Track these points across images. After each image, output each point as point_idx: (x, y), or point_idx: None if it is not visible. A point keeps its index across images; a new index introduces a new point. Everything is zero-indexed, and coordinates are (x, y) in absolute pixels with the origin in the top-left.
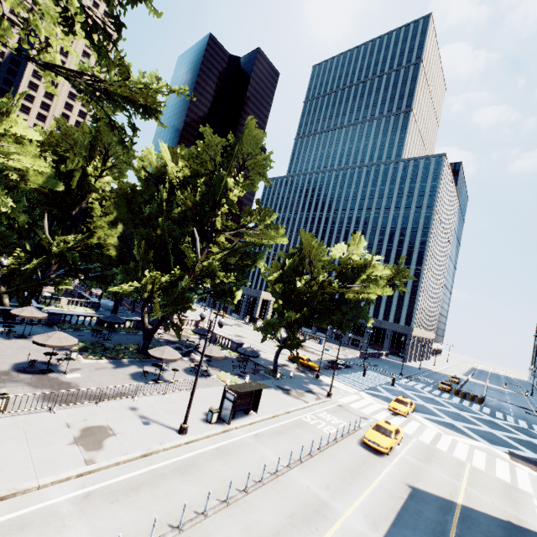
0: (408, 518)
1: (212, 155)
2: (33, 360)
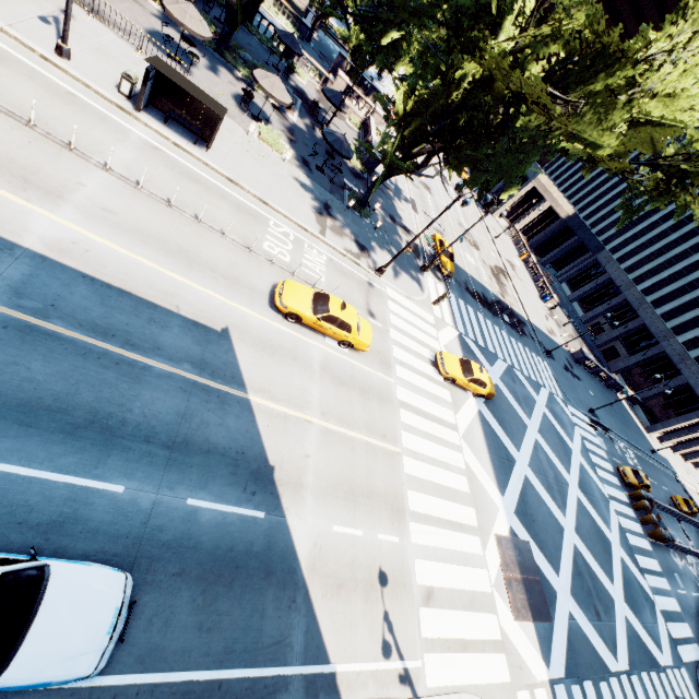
0: (127, 303)
1: None
2: None
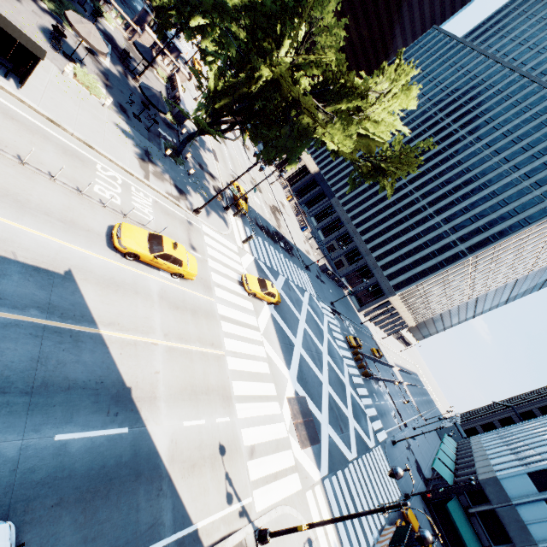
0: None
1: None
2: None
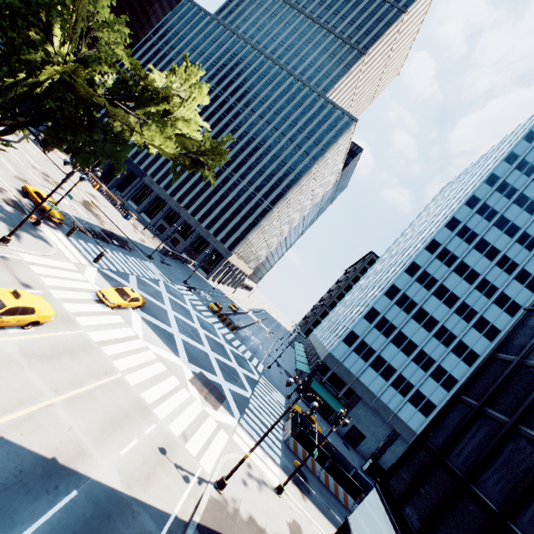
0: None
1: None
2: None
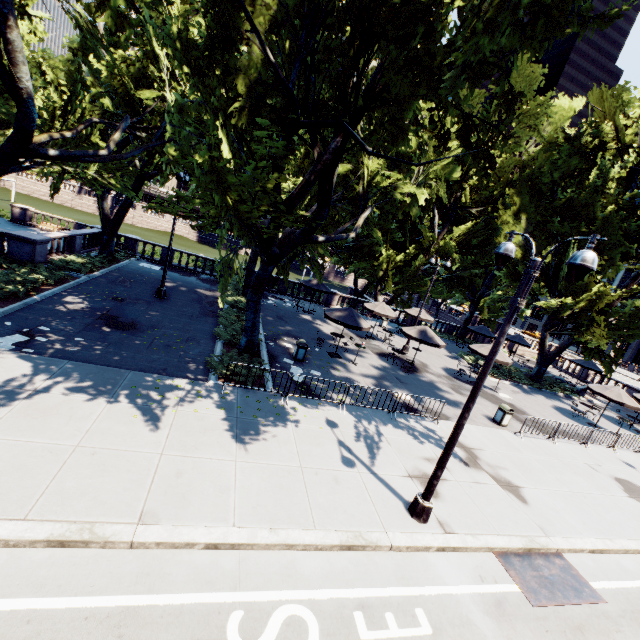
0: None
1: None
2: (461, 369)
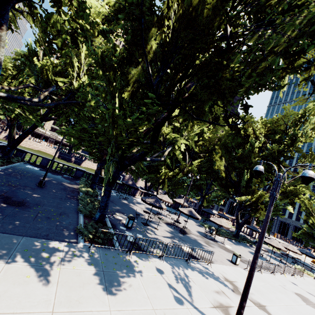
0: None
1: (286, 121)
2: (206, 231)
